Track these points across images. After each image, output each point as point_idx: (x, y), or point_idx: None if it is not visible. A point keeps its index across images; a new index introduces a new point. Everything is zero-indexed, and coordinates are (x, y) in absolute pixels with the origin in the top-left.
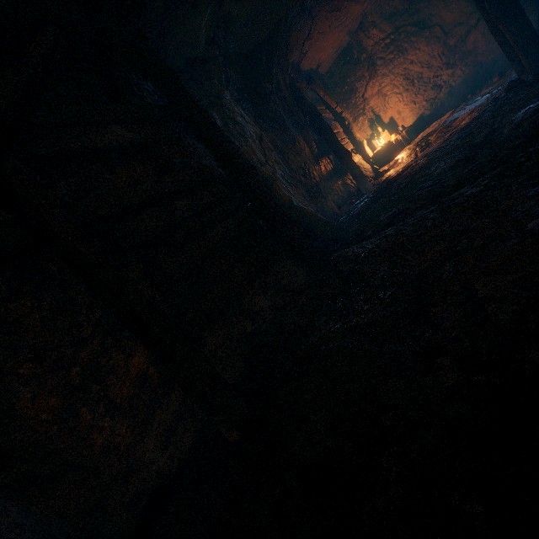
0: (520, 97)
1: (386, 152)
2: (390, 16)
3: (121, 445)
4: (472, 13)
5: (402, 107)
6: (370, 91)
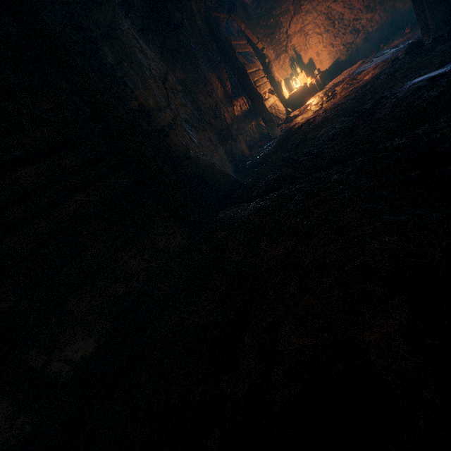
0: (413, 64)
1: (300, 95)
2: None
3: None
4: None
5: (322, 49)
6: (294, 27)
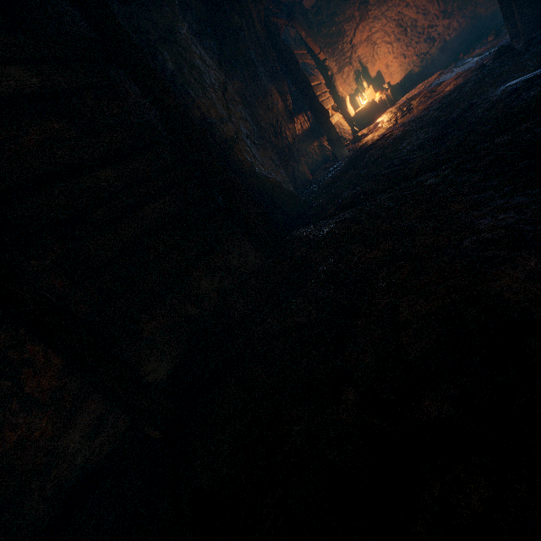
0: (505, 69)
1: (368, 113)
2: None
3: (40, 439)
4: None
5: (392, 60)
6: (360, 36)
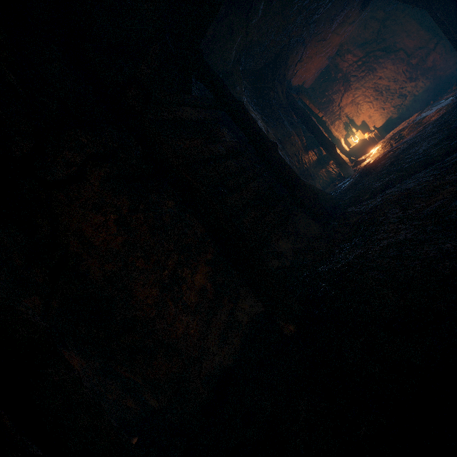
0: None
1: (360, 147)
2: (361, 45)
3: (194, 336)
4: (430, 39)
5: (373, 112)
6: (345, 101)
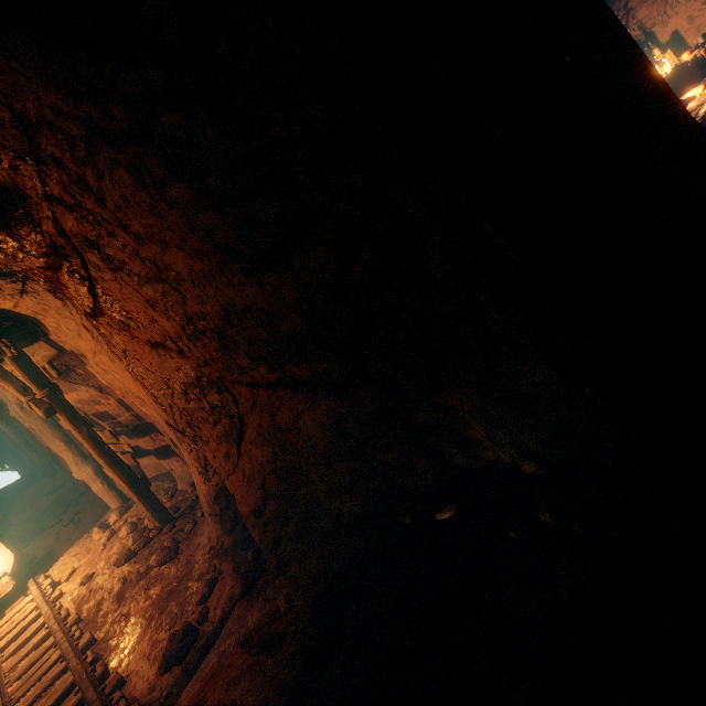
0: None
1: (673, 82)
2: None
3: None
4: None
5: (699, 8)
6: None
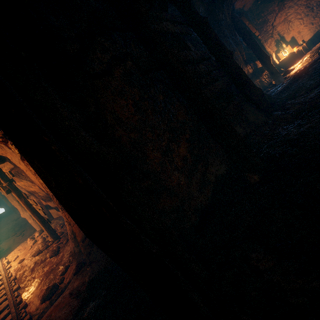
0: None
1: (289, 60)
2: None
3: (183, 185)
4: None
5: (302, 28)
6: (278, 20)
